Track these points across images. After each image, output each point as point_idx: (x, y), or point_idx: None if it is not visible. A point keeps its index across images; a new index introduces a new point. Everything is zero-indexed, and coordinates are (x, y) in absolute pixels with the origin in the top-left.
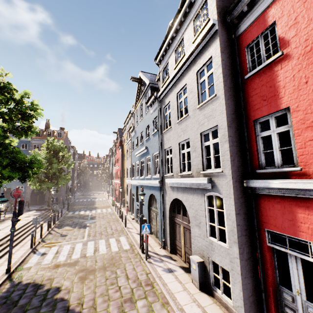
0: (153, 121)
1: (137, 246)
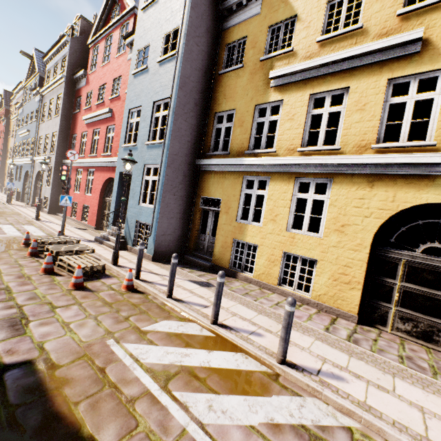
0: (37, 109)
1: (4, 202)
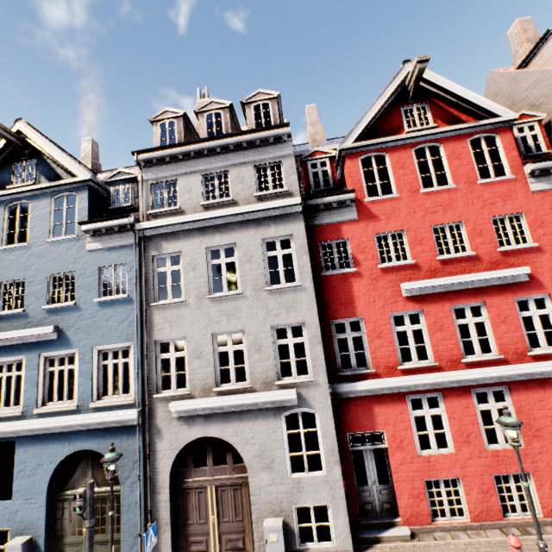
0: (99, 268)
1: None
